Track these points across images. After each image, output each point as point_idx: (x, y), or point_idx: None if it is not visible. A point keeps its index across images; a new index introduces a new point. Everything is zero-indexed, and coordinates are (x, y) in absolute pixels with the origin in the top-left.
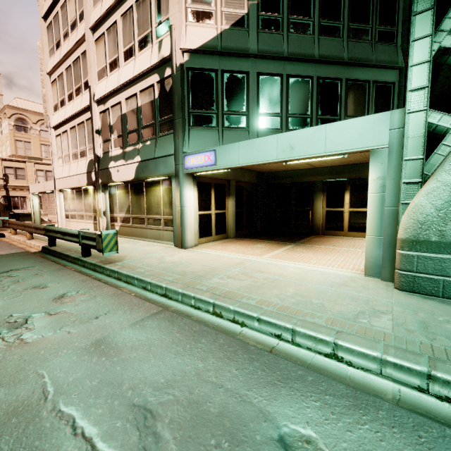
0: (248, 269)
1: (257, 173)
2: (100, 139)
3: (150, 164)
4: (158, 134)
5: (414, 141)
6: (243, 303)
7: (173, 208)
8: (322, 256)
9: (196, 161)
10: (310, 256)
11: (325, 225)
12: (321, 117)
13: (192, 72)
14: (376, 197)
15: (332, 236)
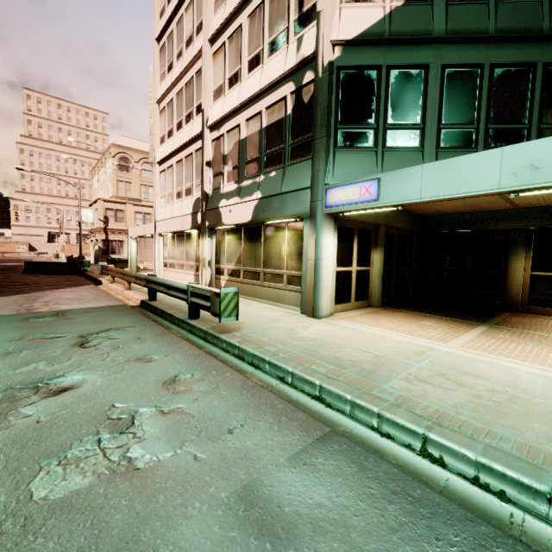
0: (442, 366)
1: (414, 216)
2: (210, 173)
3: (274, 201)
4: (288, 162)
5: None
6: (490, 447)
7: (302, 260)
8: None
9: (346, 196)
10: (537, 351)
11: (529, 298)
12: (547, 126)
13: (343, 72)
14: None
15: (543, 316)
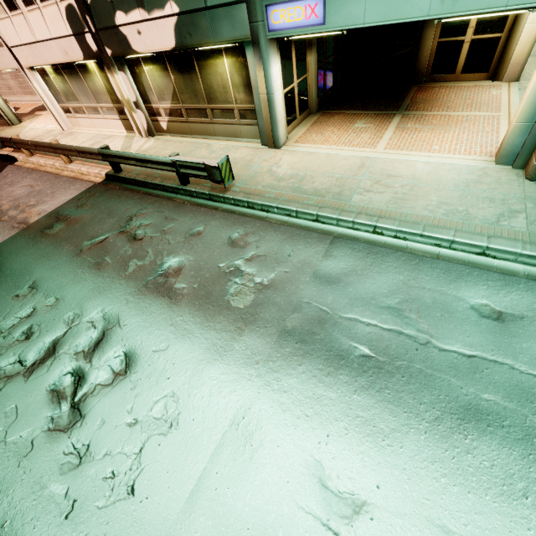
0: (376, 174)
1: None
2: None
3: (201, 20)
4: None
5: None
6: (401, 222)
7: (253, 95)
8: (442, 134)
9: (290, 17)
10: (429, 137)
11: (432, 68)
12: None
13: None
14: None
15: (439, 84)
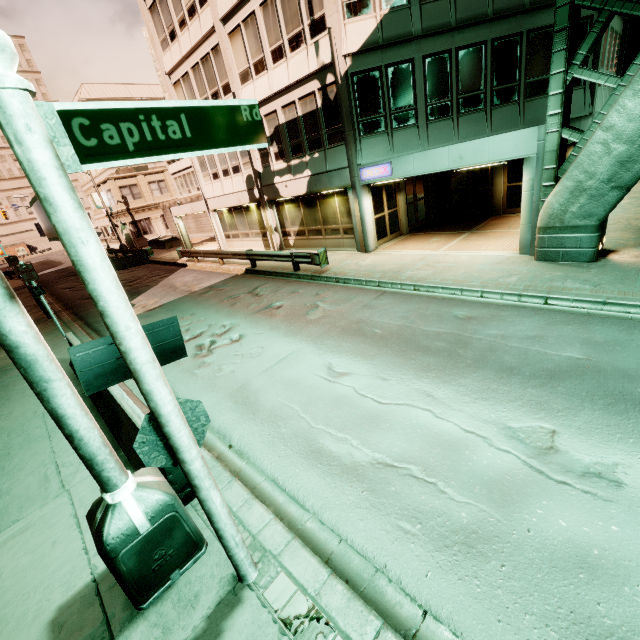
0: (430, 262)
1: None
2: (256, 153)
3: (323, 178)
4: (327, 146)
5: (550, 155)
6: (432, 282)
7: (352, 218)
8: (492, 242)
9: (373, 174)
10: (482, 243)
11: (507, 203)
12: (497, 88)
13: (356, 77)
14: (528, 195)
15: (514, 215)
